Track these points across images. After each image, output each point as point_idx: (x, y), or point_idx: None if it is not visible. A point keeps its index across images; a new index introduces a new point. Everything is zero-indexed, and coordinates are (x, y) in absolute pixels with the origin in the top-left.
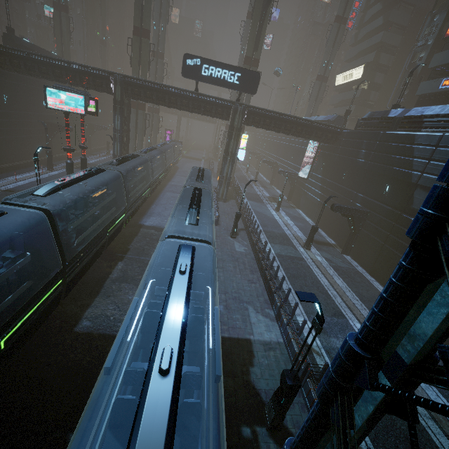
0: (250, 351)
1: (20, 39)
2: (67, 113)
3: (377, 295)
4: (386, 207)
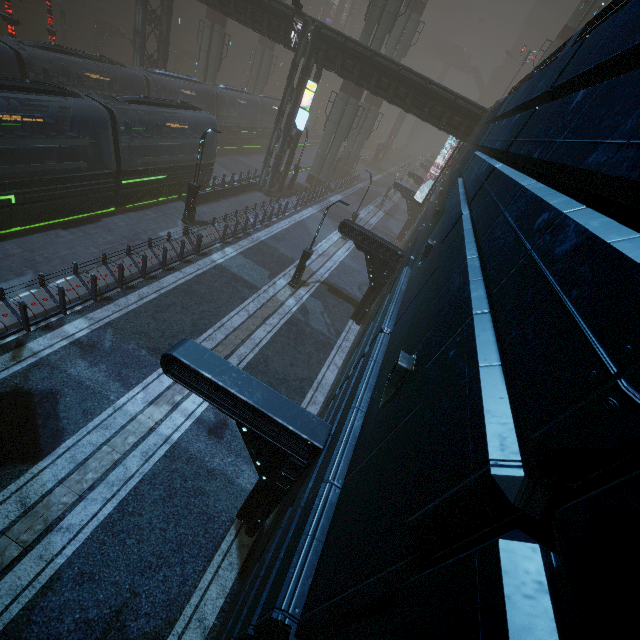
0: None
1: None
2: None
3: (300, 377)
4: (412, 246)
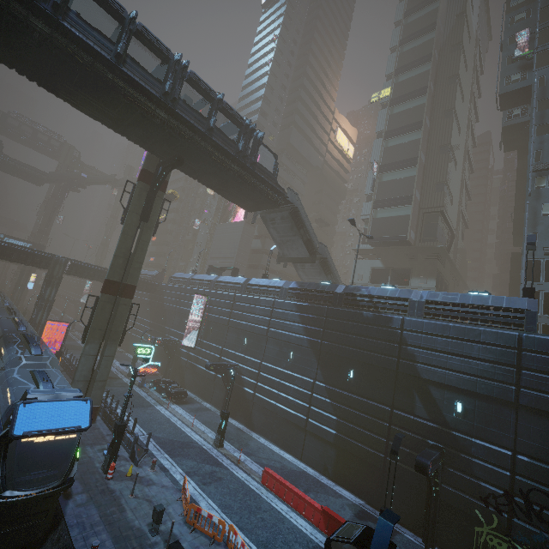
0: None
1: None
2: None
3: None
4: None
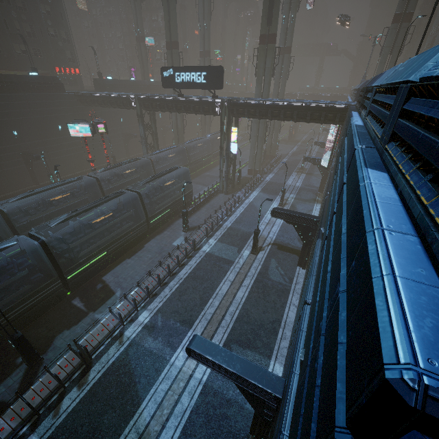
0: (79, 320)
1: (102, 80)
2: (84, 137)
3: (271, 320)
4: (321, 218)
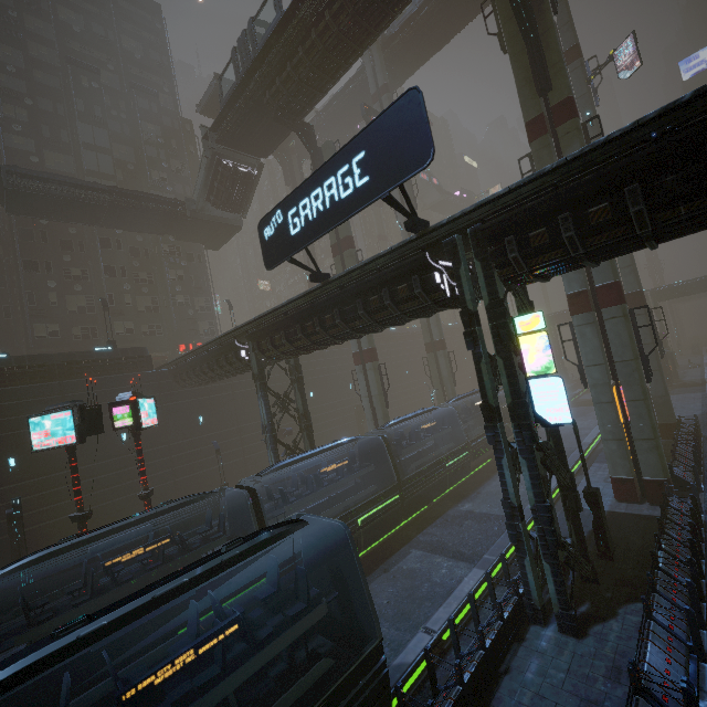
0: None
1: None
2: (68, 448)
3: None
4: None
